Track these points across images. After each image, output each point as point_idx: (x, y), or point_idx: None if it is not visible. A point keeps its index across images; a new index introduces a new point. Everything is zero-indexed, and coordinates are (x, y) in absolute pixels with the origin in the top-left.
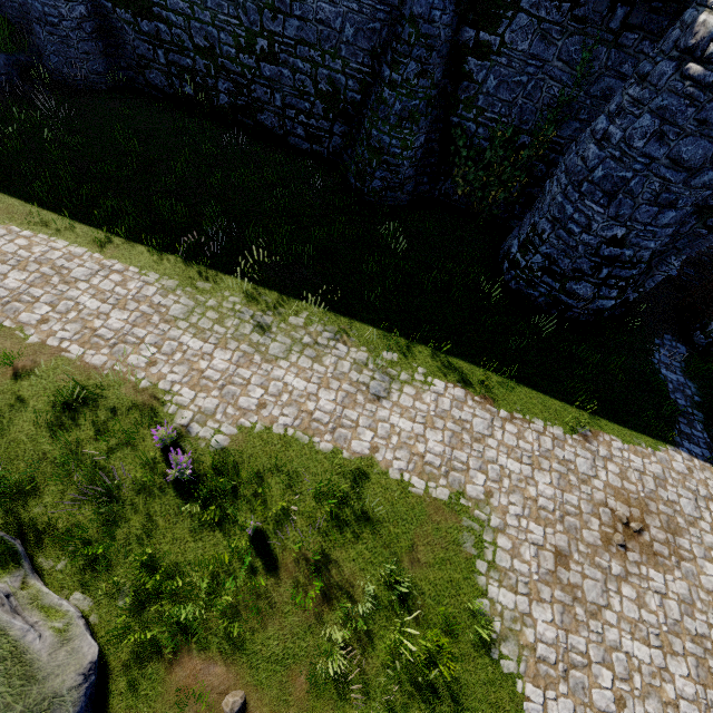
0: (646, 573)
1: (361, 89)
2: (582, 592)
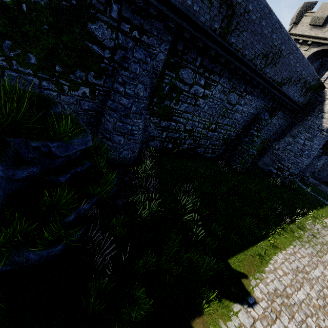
0: None
1: (236, 135)
2: None
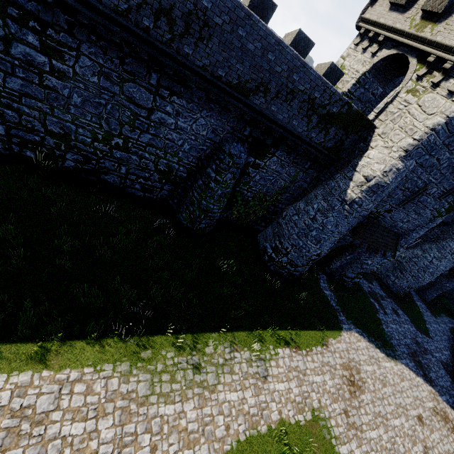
0: (362, 398)
1: (187, 172)
2: (356, 424)
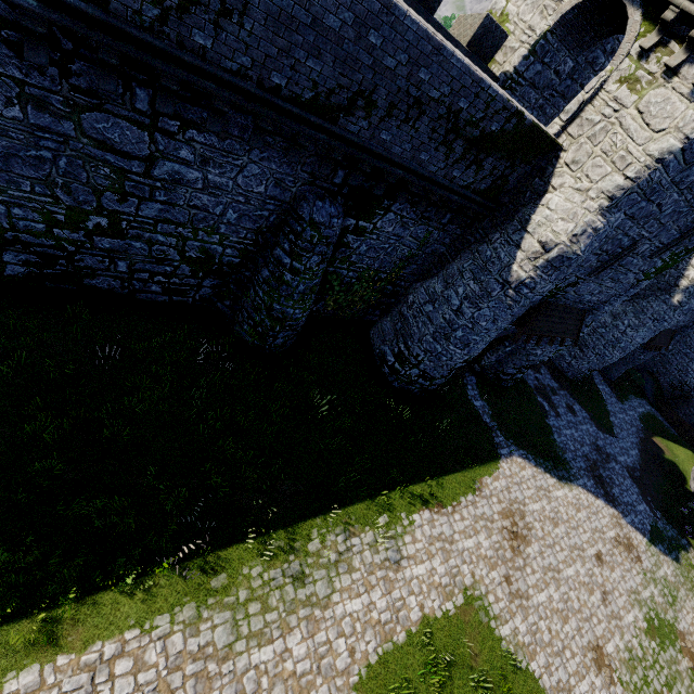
0: (528, 552)
1: (241, 254)
2: (520, 590)
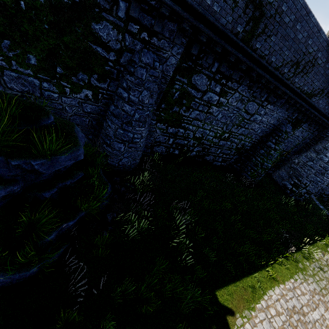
0: None
1: (251, 145)
2: None
